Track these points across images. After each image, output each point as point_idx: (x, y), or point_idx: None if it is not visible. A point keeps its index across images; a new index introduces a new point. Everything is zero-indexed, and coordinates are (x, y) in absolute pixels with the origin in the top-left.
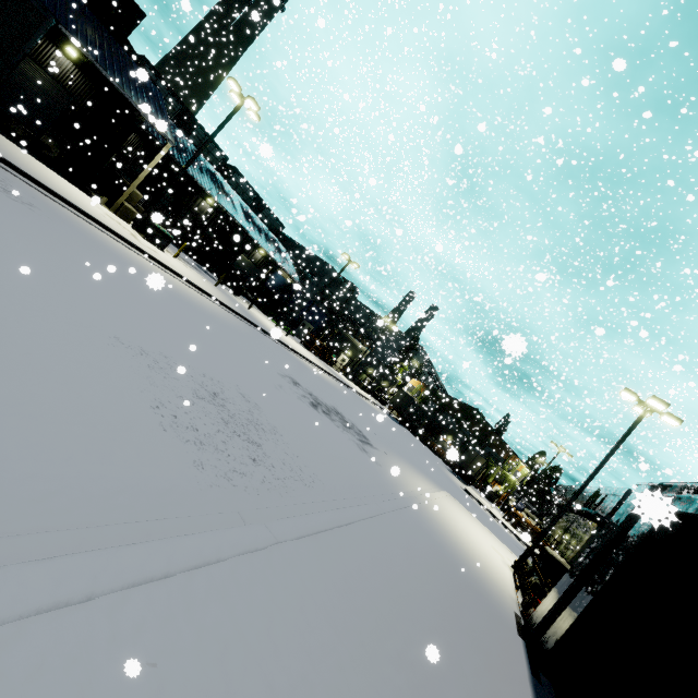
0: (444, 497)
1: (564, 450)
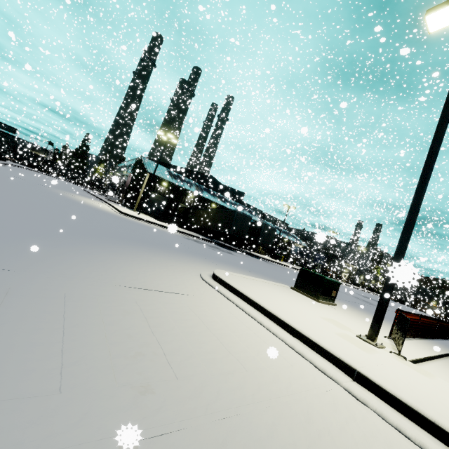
0: None
1: None
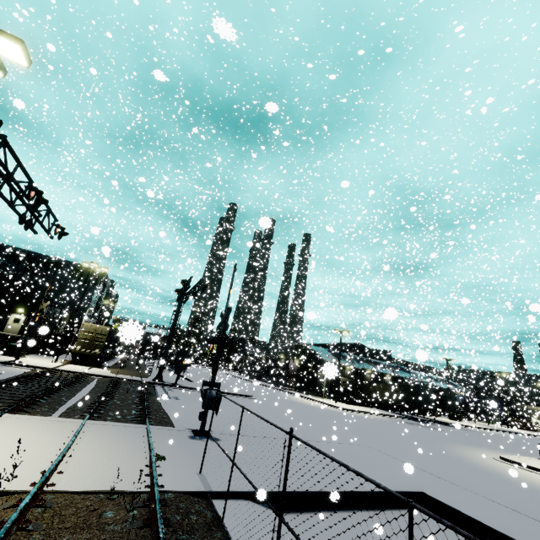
0: None
1: None
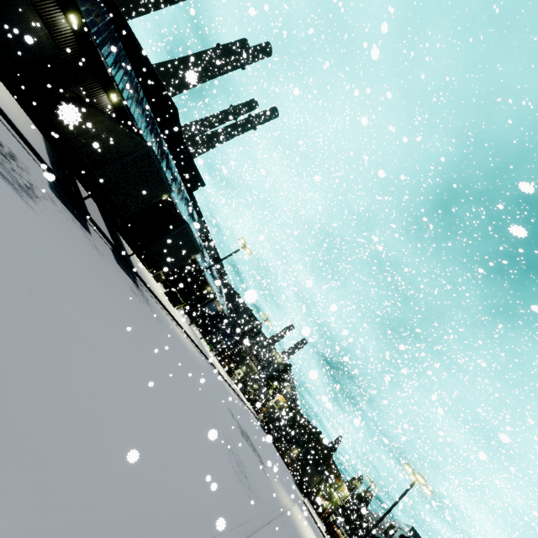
0: (298, 510)
1: (374, 485)
